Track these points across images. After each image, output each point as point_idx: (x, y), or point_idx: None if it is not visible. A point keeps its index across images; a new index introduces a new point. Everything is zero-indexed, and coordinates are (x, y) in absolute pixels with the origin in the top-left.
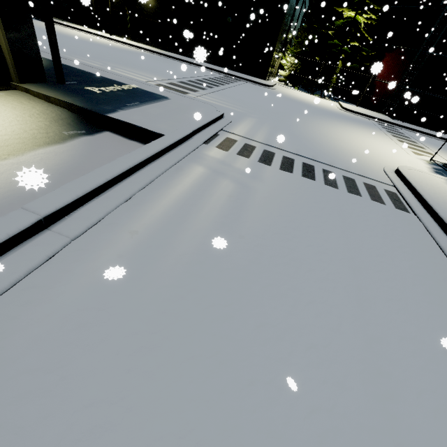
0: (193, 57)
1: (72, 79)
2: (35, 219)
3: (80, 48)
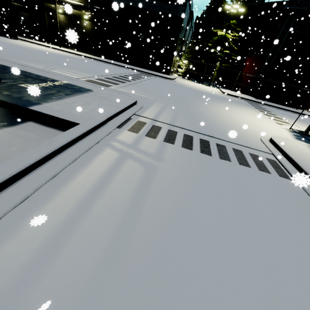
0: (119, 61)
1: (11, 78)
2: None
3: (32, 55)
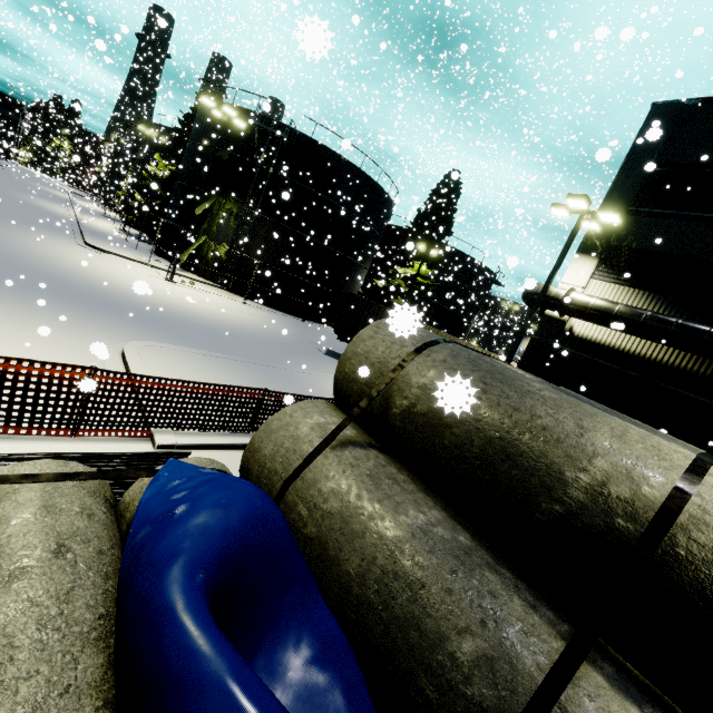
0: None
1: None
2: (3, 165)
3: None
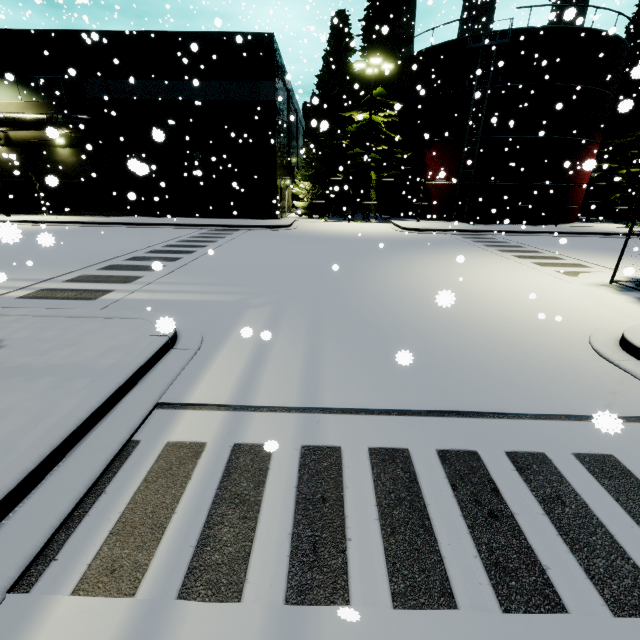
0: (158, 215)
1: None
2: None
3: None
